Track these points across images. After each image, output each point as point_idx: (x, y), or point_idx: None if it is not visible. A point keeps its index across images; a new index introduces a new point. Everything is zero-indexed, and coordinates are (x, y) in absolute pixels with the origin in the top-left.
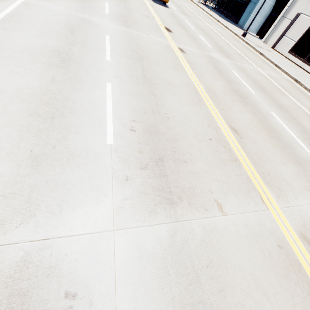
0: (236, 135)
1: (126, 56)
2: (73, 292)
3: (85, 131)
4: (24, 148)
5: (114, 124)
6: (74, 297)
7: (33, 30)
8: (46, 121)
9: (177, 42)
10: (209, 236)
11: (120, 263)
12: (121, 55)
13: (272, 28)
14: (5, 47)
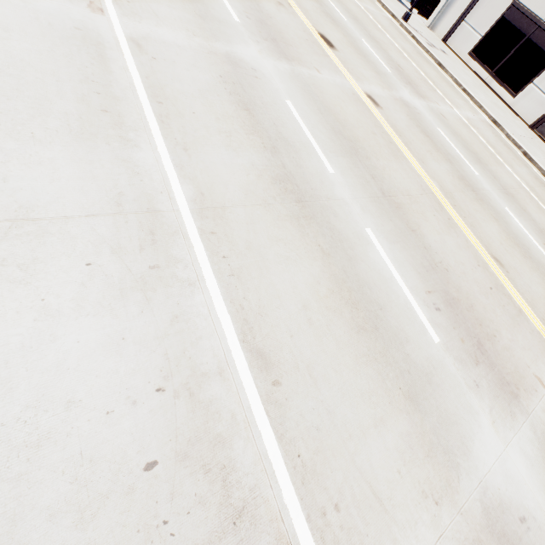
0: (502, 270)
1: (339, 150)
2: (522, 516)
3: (409, 333)
4: (393, 388)
5: (420, 307)
6: (524, 519)
7: (211, 131)
8: (376, 336)
9: (356, 79)
10: None
11: (526, 477)
12: (335, 152)
13: (445, 2)
14: (226, 199)
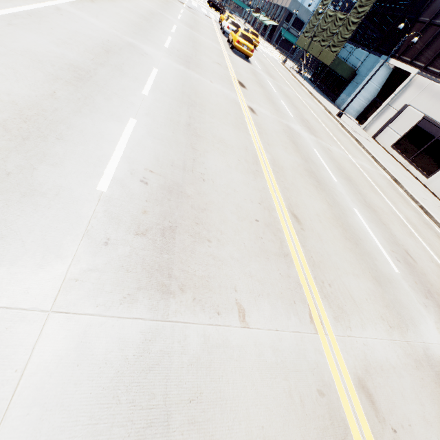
0: (296, 224)
1: (172, 96)
2: None
3: (69, 165)
4: None
5: (119, 168)
6: None
7: (52, 36)
8: (14, 140)
9: (248, 100)
10: (211, 354)
11: (37, 367)
12: (166, 94)
13: (375, 115)
14: (0, 42)
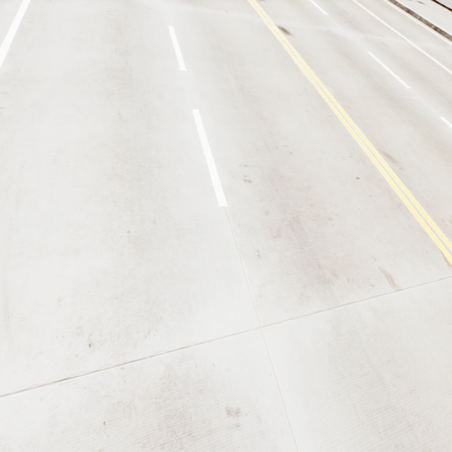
0: (393, 166)
1: (207, 58)
2: (235, 408)
3: (185, 192)
4: (119, 229)
5: (220, 175)
6: (237, 413)
7: (66, 39)
8: (132, 186)
9: (273, 17)
10: (384, 322)
11: (280, 368)
12: (200, 59)
13: None
14: (41, 76)
